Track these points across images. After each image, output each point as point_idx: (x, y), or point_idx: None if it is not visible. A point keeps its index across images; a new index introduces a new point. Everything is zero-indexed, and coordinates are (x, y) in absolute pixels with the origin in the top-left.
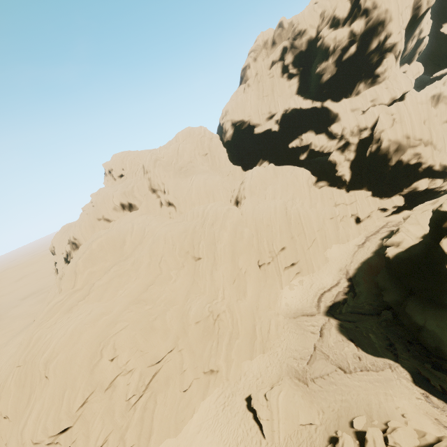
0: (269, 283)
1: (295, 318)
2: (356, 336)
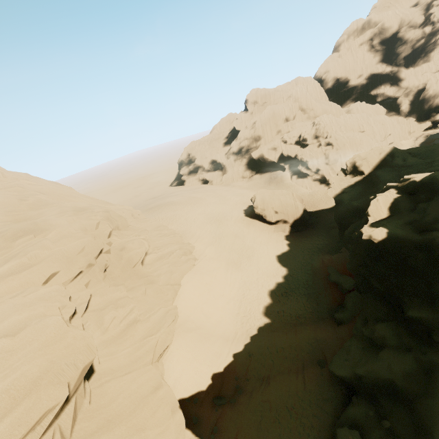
0: None
1: None
2: None
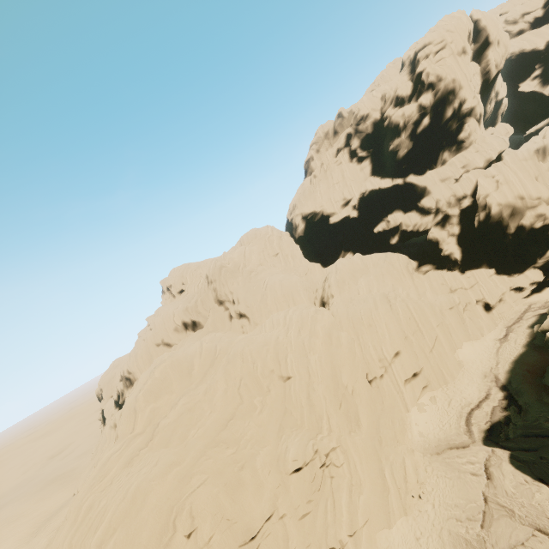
0: (389, 405)
1: (439, 454)
2: (547, 473)
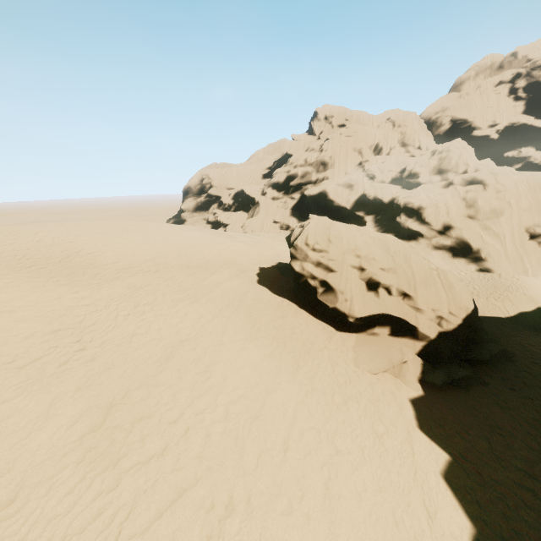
0: None
1: None
2: None
